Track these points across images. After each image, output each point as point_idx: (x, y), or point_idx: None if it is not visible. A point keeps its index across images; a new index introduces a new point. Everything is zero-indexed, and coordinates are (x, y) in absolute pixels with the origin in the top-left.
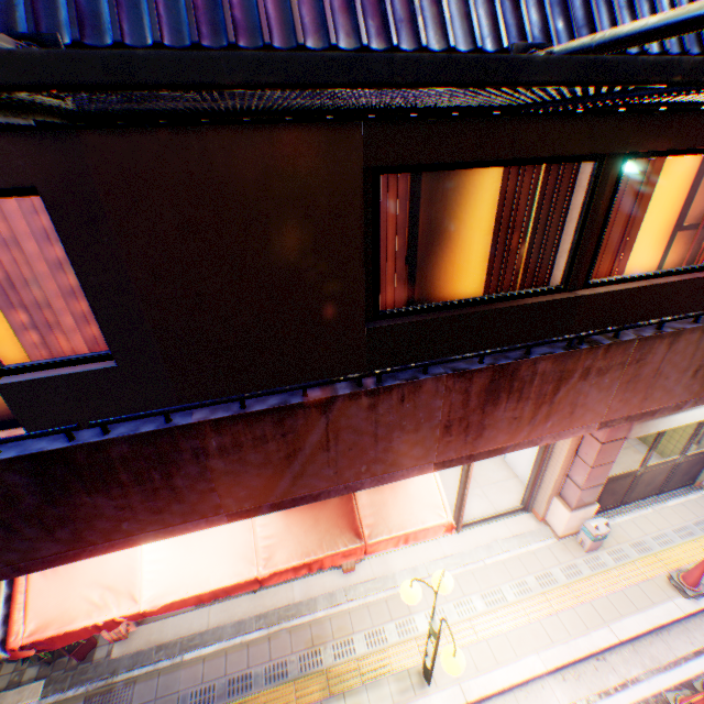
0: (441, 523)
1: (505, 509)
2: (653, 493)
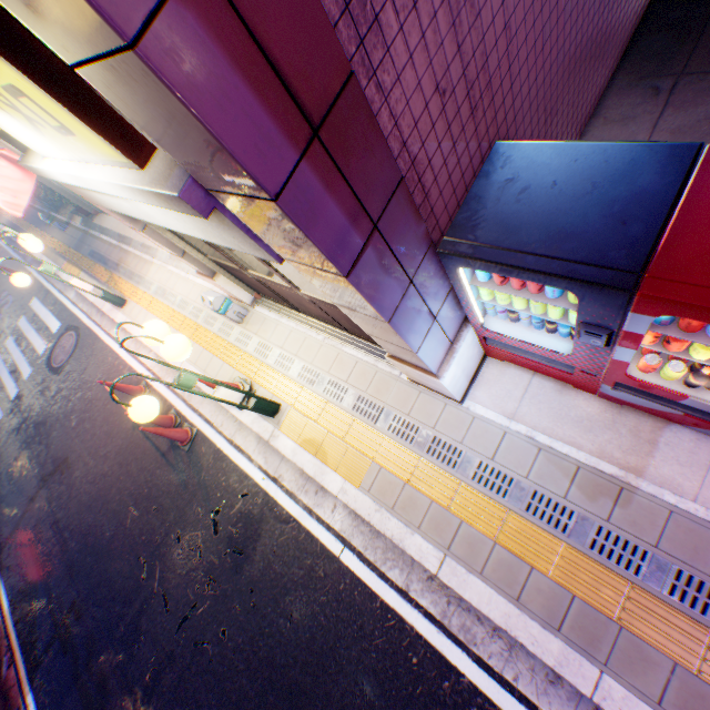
0: None
1: None
2: (340, 328)
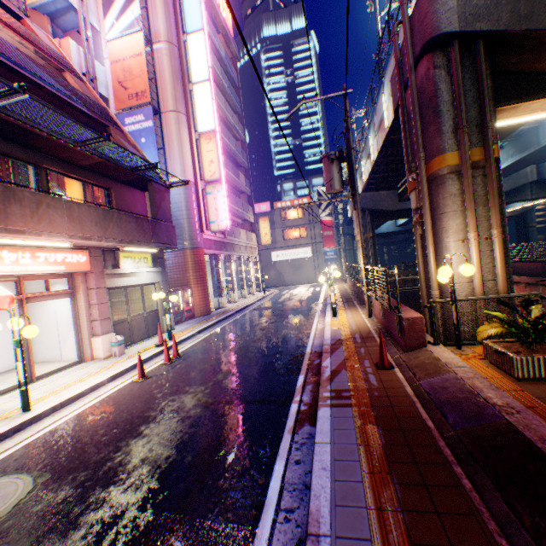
0: (6, 294)
1: (69, 363)
2: (147, 337)
